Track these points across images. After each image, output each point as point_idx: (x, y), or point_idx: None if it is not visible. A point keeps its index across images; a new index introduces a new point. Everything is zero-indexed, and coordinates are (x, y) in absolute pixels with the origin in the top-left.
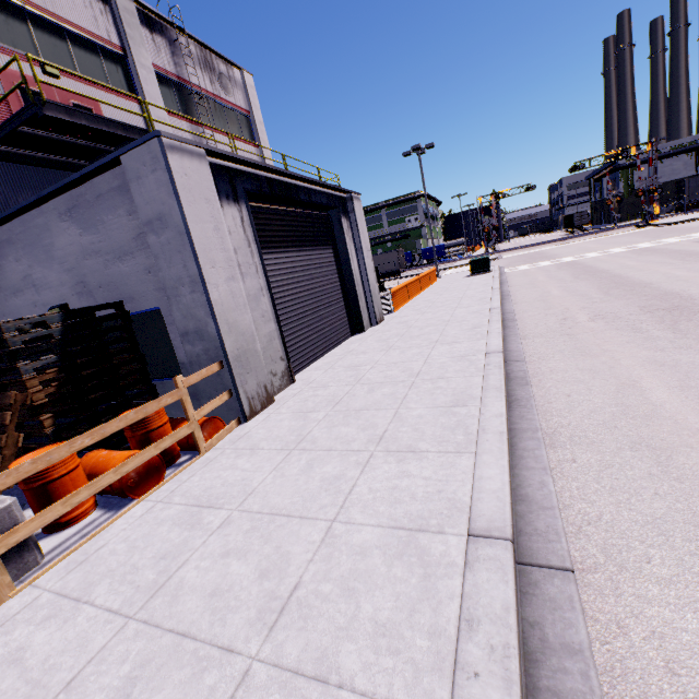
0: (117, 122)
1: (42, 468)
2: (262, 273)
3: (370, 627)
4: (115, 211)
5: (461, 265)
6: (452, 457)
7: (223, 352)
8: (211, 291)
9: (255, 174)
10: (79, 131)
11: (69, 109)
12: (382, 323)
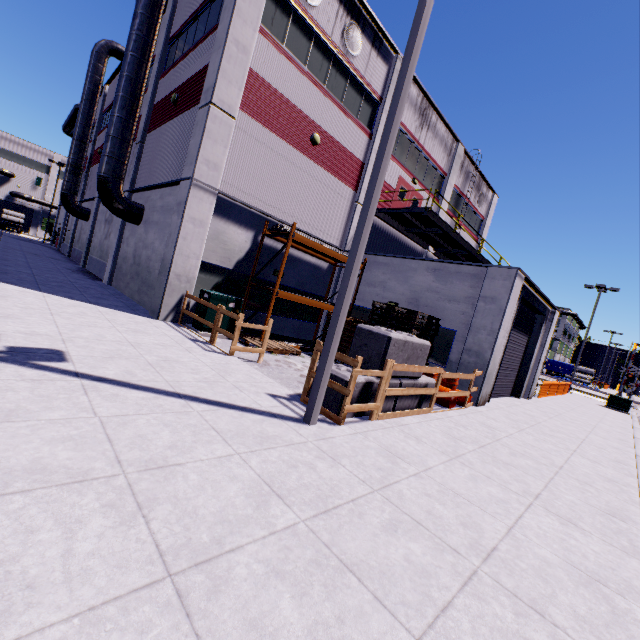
0: (445, 223)
1: (451, 377)
2: (507, 338)
3: (602, 486)
4: (463, 282)
5: (588, 393)
6: (623, 474)
7: (486, 368)
8: (497, 339)
9: (527, 288)
10: (422, 219)
11: (434, 214)
12: (532, 400)
